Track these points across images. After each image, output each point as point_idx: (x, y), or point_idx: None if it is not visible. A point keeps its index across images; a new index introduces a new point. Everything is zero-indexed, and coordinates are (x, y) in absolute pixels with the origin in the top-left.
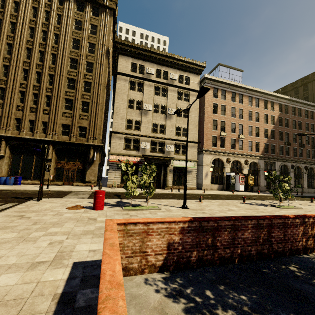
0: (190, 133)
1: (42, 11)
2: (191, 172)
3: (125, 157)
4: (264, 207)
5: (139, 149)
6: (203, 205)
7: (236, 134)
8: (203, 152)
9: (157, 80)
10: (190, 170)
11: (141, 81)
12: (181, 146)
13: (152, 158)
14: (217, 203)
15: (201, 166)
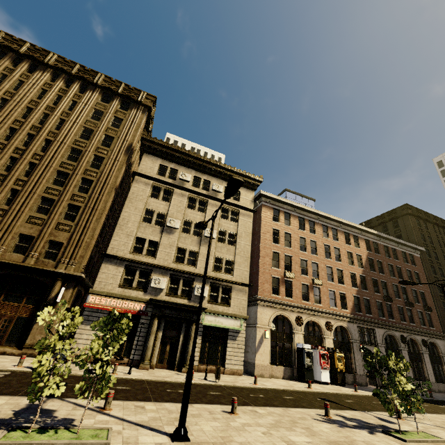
0: (237, 268)
1: (52, 94)
2: (235, 337)
3: (117, 301)
4: (368, 438)
5: (146, 289)
6: (232, 426)
7: (309, 277)
8: (256, 303)
9: (193, 190)
10: (234, 333)
11: (170, 188)
12: (221, 290)
13: (167, 307)
14: (270, 417)
15: (253, 328)
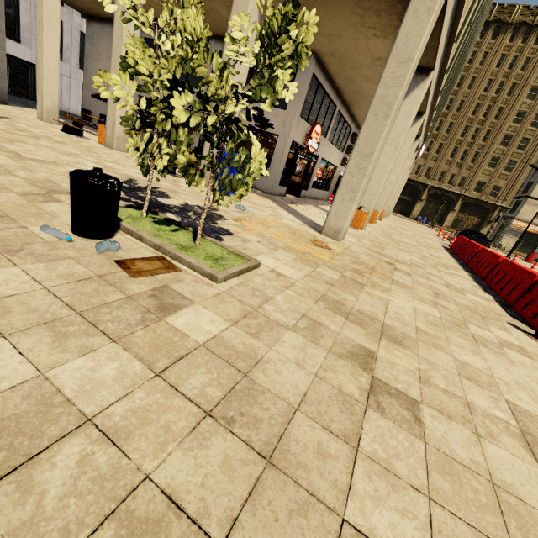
0: None
1: (509, 58)
2: None
3: (531, 226)
4: None
5: None
6: None
7: None
8: None
9: None
10: None
11: None
12: None
13: None
14: None
15: None
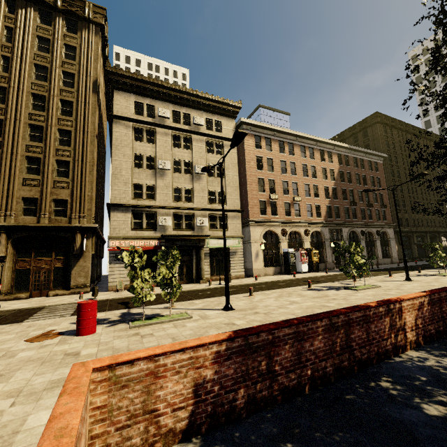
0: (229, 198)
1: None
2: (235, 253)
3: (134, 242)
4: (335, 292)
5: (155, 228)
6: (254, 301)
7: (290, 196)
8: (249, 224)
9: (175, 127)
10: (234, 250)
11: (152, 128)
12: (218, 218)
13: (177, 239)
14: (275, 294)
15: (248, 244)
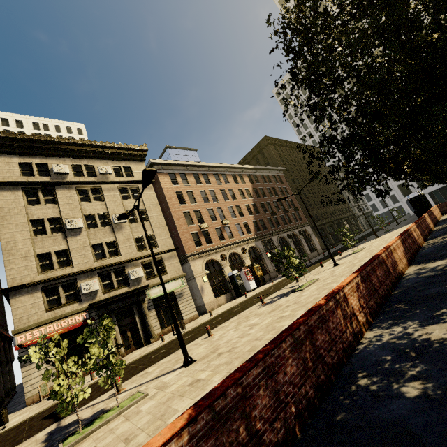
0: (160, 239)
1: None
2: (182, 294)
3: (54, 325)
4: (286, 299)
5: (79, 298)
6: (215, 340)
7: (219, 221)
8: (187, 260)
9: (78, 181)
10: (180, 292)
11: (50, 188)
12: (153, 264)
13: (111, 302)
14: (233, 323)
15: (192, 280)
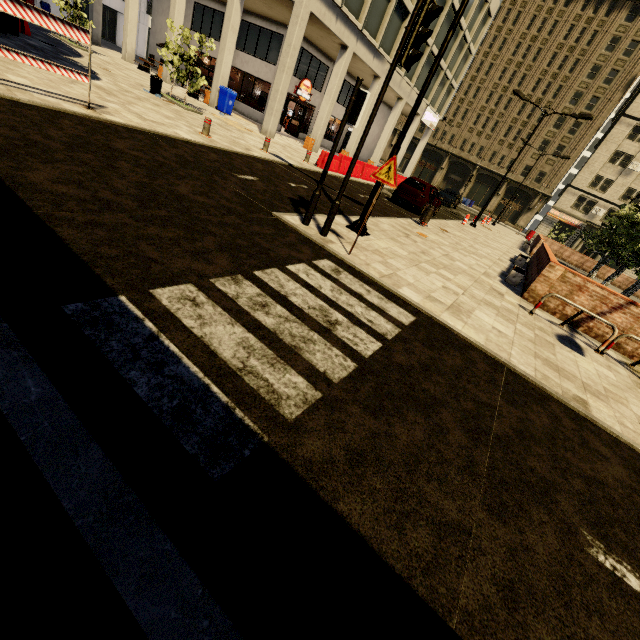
0: None
1: (577, 30)
2: None
3: (566, 216)
4: None
5: (587, 213)
6: None
7: None
8: None
9: None
10: None
11: None
12: None
13: (596, 228)
14: None
15: None
